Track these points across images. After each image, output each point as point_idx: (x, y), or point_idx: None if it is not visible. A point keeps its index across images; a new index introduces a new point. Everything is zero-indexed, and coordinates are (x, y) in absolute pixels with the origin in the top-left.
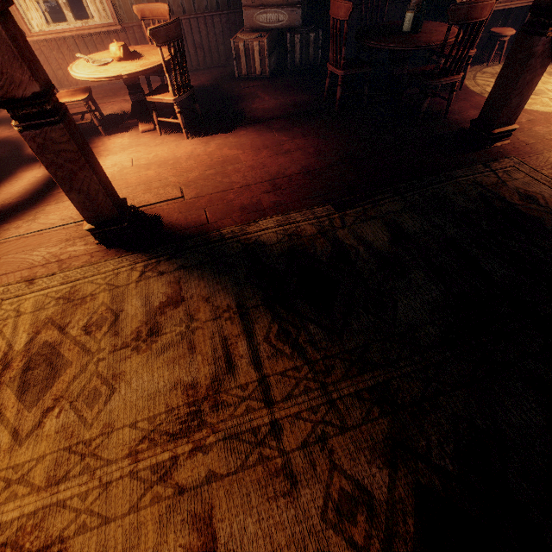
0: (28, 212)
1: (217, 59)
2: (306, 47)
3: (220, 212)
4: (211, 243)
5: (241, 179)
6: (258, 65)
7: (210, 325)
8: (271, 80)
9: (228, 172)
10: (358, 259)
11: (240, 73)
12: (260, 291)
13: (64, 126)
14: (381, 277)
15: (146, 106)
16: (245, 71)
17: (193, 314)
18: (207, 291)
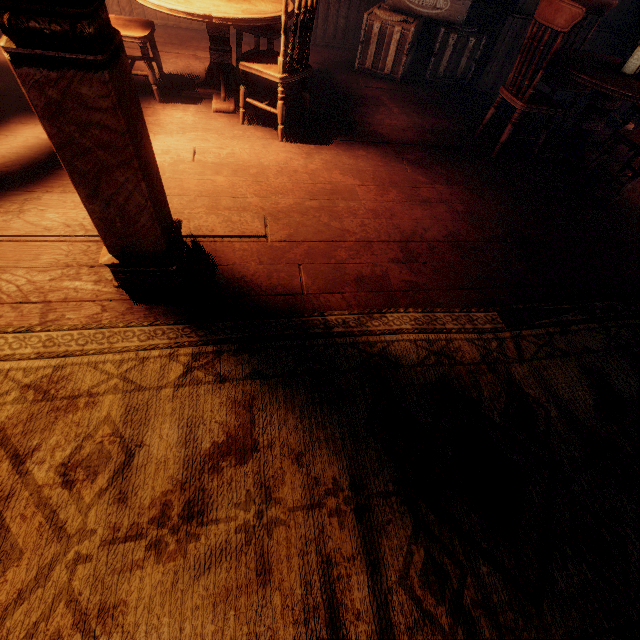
0: (12, 196)
1: (331, 37)
2: (459, 54)
3: (324, 279)
4: (310, 337)
5: (358, 229)
6: (390, 61)
7: (302, 521)
8: (401, 86)
9: (340, 211)
10: (550, 431)
11: (361, 64)
12: (390, 462)
13: (110, 77)
14: (592, 480)
15: (229, 74)
16: (370, 63)
17: (271, 486)
18: (299, 437)
